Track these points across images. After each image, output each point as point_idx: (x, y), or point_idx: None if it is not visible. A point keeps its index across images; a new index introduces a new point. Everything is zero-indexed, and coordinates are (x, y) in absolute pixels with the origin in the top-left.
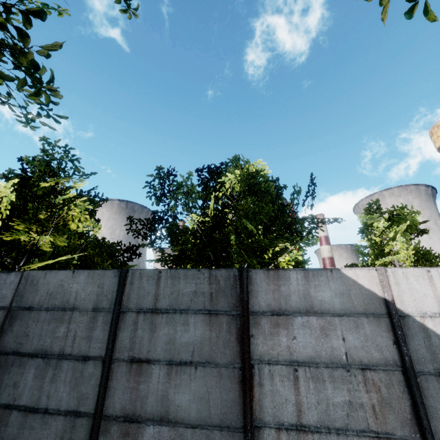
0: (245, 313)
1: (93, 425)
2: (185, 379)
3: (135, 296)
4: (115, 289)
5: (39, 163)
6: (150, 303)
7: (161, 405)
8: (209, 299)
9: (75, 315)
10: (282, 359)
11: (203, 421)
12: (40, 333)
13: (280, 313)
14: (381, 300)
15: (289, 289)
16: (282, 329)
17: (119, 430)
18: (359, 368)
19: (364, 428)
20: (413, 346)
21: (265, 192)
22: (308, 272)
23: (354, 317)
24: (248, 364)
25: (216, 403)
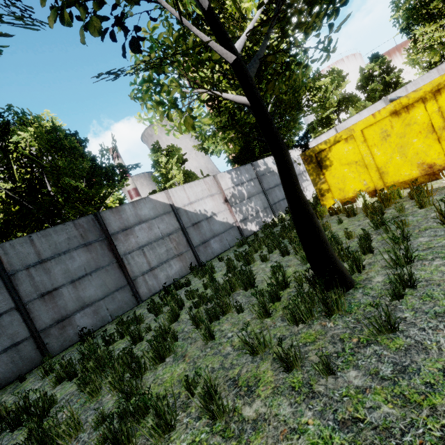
0: (108, 236)
1: (35, 339)
2: (87, 283)
3: (17, 260)
4: None
5: None
6: (35, 259)
7: (78, 302)
8: (81, 238)
9: None
10: (135, 248)
11: (107, 293)
12: None
13: (126, 228)
14: (169, 205)
15: (127, 215)
16: (130, 236)
17: (57, 329)
18: (167, 236)
19: (174, 255)
20: (183, 219)
21: (72, 149)
22: (134, 203)
23: (160, 217)
24: (120, 258)
25: (110, 283)
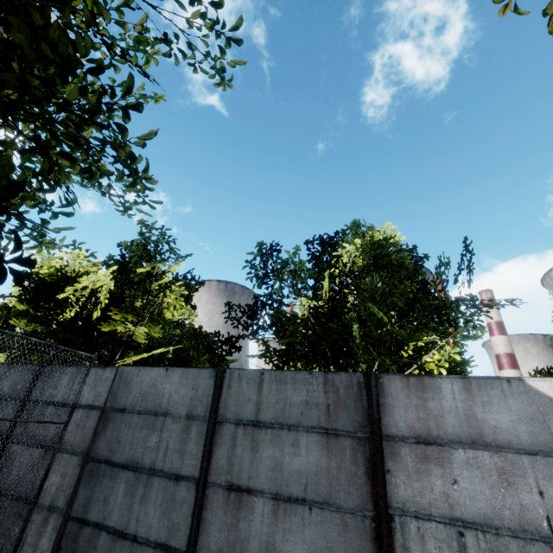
0: (376, 436)
1: None
2: (297, 523)
3: (234, 403)
4: (211, 392)
5: (137, 247)
6: (251, 413)
7: None
8: (325, 413)
9: (168, 422)
10: (437, 514)
11: None
12: (131, 440)
13: (429, 440)
14: None
15: (441, 406)
16: (433, 466)
17: None
18: None
19: None
20: None
21: (397, 266)
22: (469, 382)
23: None
24: (384, 514)
25: None
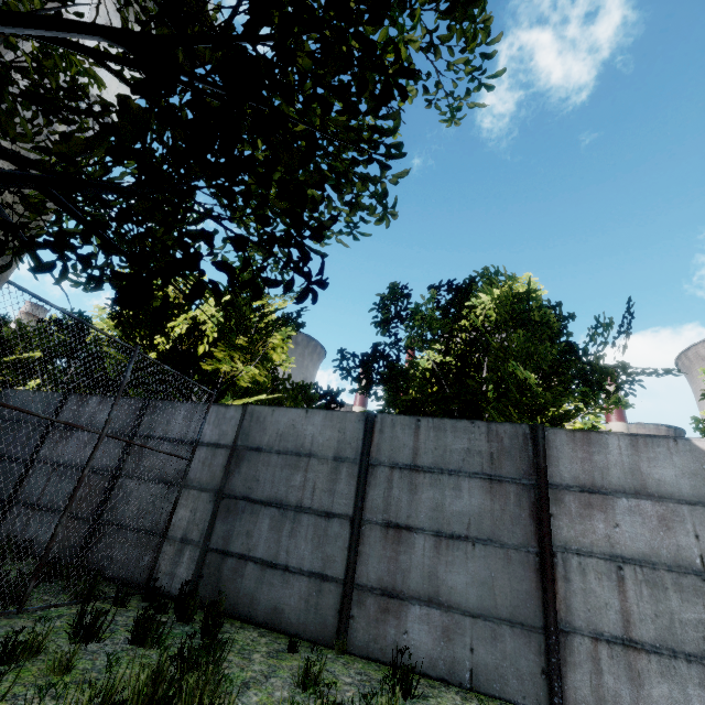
0: (542, 483)
1: (344, 592)
2: (460, 556)
3: (387, 448)
4: (361, 436)
5: (249, 276)
6: (407, 458)
7: (428, 583)
8: (488, 460)
9: (313, 463)
10: (598, 551)
11: (487, 611)
12: (272, 479)
13: (593, 490)
14: None
15: (607, 460)
16: (597, 512)
17: (377, 604)
18: None
19: None
20: None
21: (540, 324)
22: (637, 439)
23: None
24: (549, 550)
25: (503, 592)
